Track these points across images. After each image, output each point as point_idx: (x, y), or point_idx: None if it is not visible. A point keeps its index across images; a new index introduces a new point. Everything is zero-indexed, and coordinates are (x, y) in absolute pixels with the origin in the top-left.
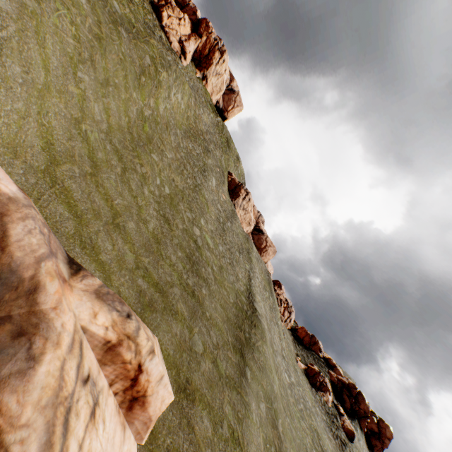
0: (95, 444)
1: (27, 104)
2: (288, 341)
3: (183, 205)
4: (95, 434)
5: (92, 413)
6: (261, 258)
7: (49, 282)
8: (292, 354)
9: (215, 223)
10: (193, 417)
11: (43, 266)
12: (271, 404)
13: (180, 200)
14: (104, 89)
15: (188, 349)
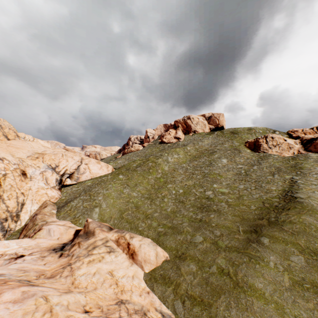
0: (108, 257)
1: (110, 208)
2: None
3: (194, 189)
4: (109, 255)
5: (108, 252)
6: None
7: (97, 230)
8: None
9: (233, 178)
10: (181, 265)
11: (96, 228)
12: None
13: (192, 189)
14: (135, 187)
15: (188, 242)
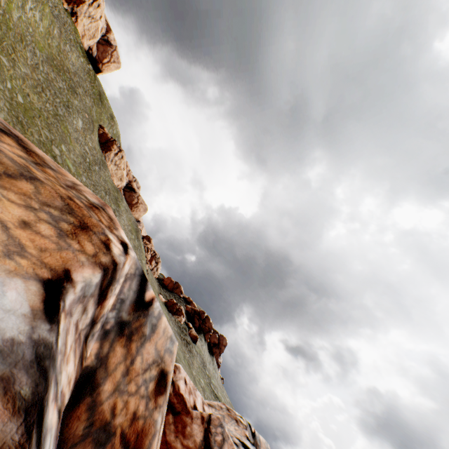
0: None
1: None
2: (153, 281)
3: (40, 122)
4: None
5: None
6: (132, 212)
7: None
8: (154, 288)
9: (80, 158)
10: None
11: None
12: None
13: (37, 117)
14: None
15: None
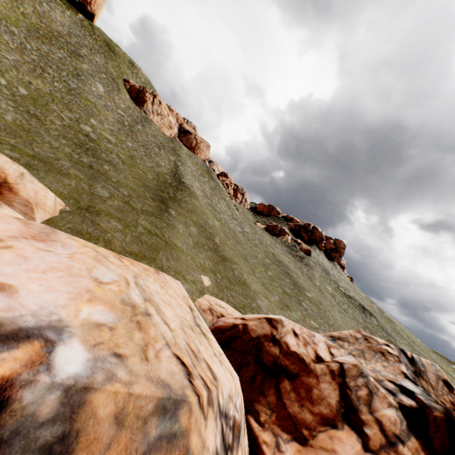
0: None
1: None
2: (245, 214)
3: (56, 107)
4: None
5: None
6: (197, 156)
7: None
8: (249, 220)
9: (117, 125)
10: (98, 220)
11: None
12: (205, 230)
13: (50, 102)
14: None
15: (90, 194)
